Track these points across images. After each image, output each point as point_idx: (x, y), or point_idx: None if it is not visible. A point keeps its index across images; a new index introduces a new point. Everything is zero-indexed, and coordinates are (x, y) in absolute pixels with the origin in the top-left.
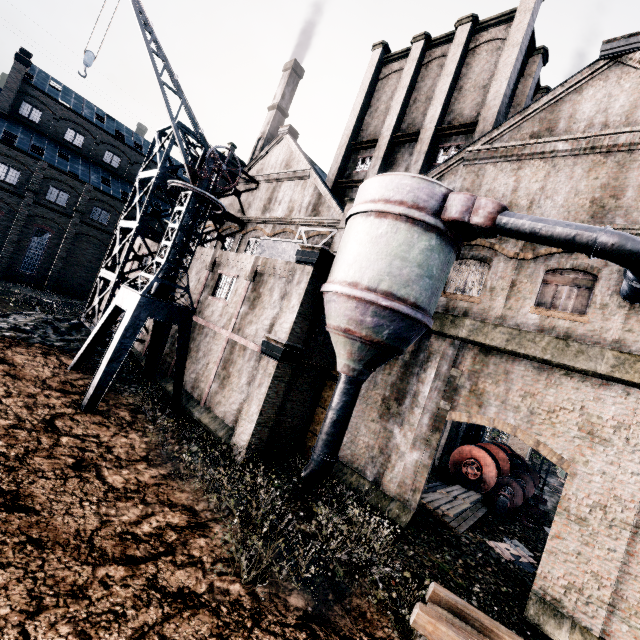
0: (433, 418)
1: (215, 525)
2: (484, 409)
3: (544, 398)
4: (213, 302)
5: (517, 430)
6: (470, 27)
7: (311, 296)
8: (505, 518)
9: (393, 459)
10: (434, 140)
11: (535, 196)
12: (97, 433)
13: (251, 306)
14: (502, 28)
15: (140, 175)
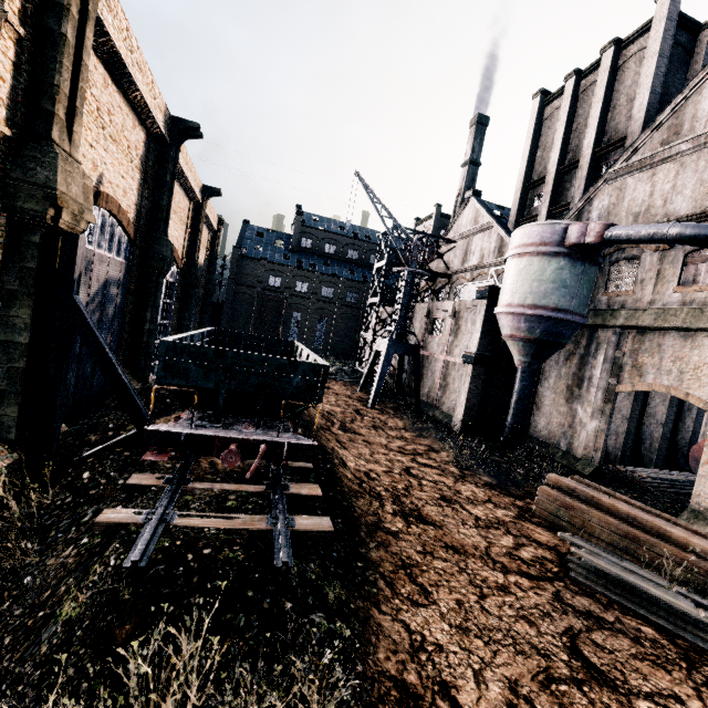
0: (604, 393)
1: (442, 452)
2: (643, 378)
3: (690, 359)
4: (432, 339)
5: (670, 388)
6: (613, 50)
7: (489, 319)
8: None
9: (578, 430)
10: (594, 162)
11: (667, 195)
12: (378, 417)
13: (455, 335)
14: (646, 37)
15: (375, 266)
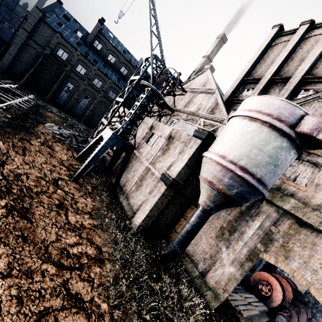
0: (250, 252)
1: (108, 263)
2: (289, 261)
3: None
4: (145, 146)
5: (311, 286)
6: None
7: (196, 156)
8: None
9: (217, 265)
10: (299, 84)
11: None
12: (74, 193)
13: (163, 153)
14: None
15: (131, 78)
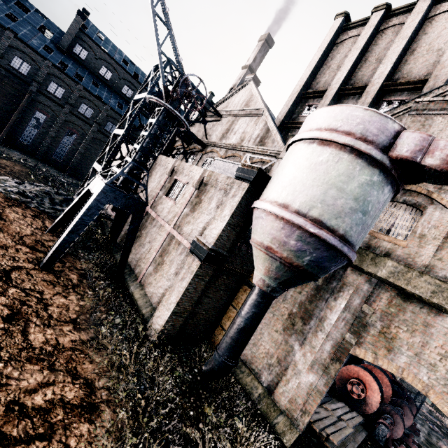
0: (336, 347)
1: (106, 409)
2: (393, 355)
3: None
4: (165, 200)
5: (430, 390)
6: None
7: (242, 210)
8: (382, 447)
9: (289, 374)
10: (379, 94)
11: None
12: (43, 289)
13: (192, 209)
14: None
15: (135, 97)
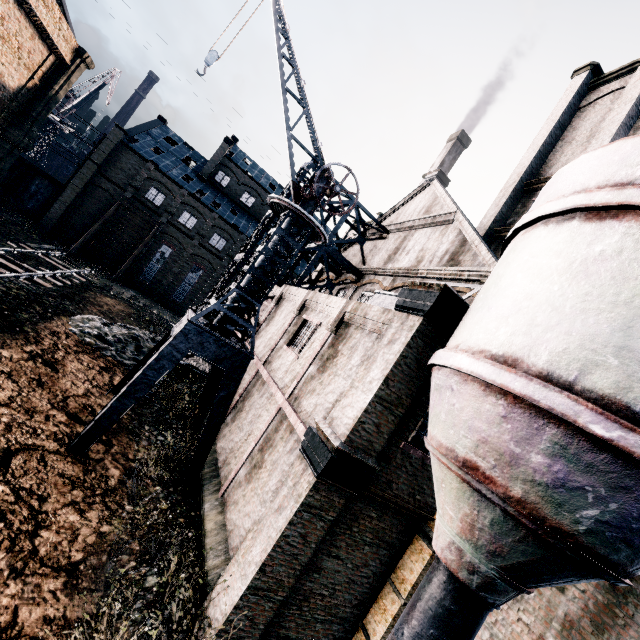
0: None
1: None
2: None
3: None
4: (285, 353)
5: None
6: None
7: (409, 370)
8: None
9: None
10: None
11: None
12: (50, 492)
13: (321, 367)
14: None
15: (267, 213)
